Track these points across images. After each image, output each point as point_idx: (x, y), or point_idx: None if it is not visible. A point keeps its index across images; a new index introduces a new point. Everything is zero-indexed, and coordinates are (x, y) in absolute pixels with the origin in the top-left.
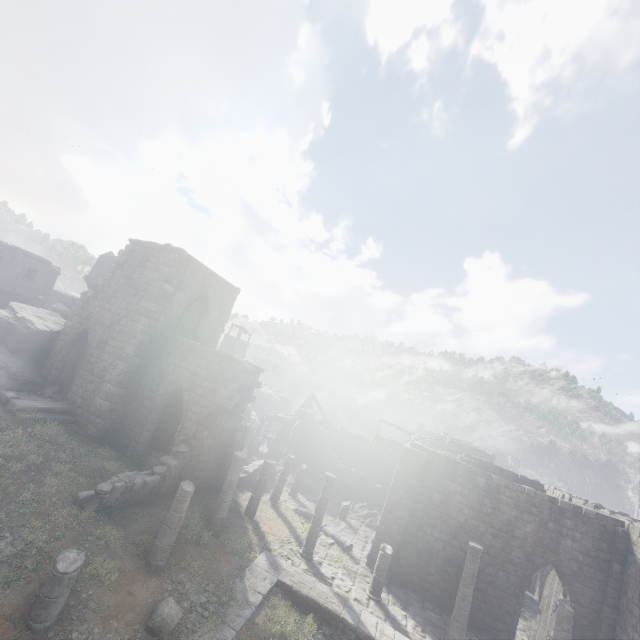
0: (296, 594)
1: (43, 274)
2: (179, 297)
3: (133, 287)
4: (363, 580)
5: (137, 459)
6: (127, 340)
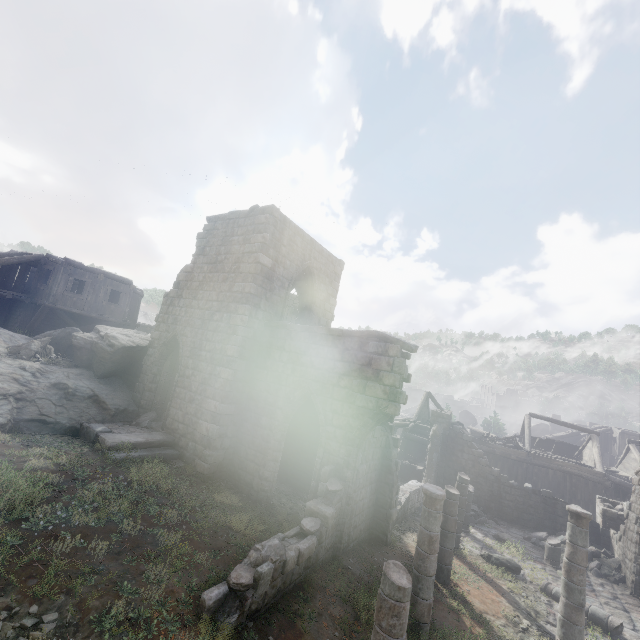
0: None
1: (126, 295)
2: (279, 274)
3: (221, 271)
4: None
5: (266, 503)
6: (225, 338)
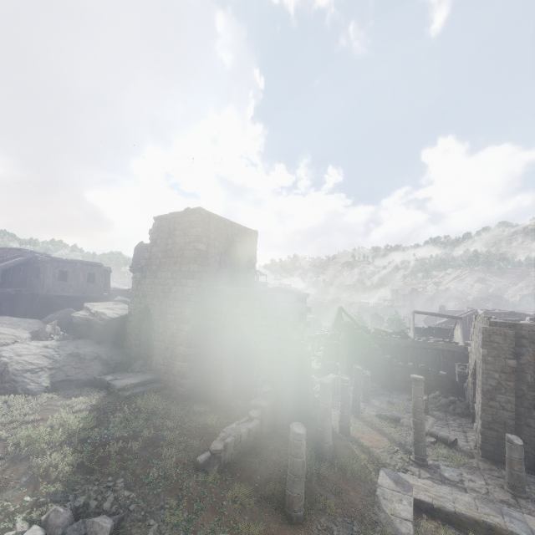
0: (441, 511)
1: (99, 275)
2: (212, 252)
3: (171, 257)
4: (491, 475)
5: (227, 406)
6: (183, 304)
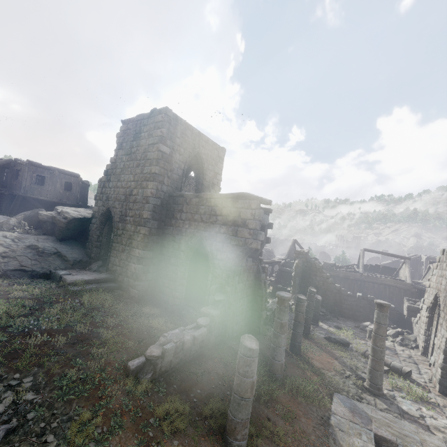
0: None
1: (76, 185)
2: (176, 158)
3: (134, 159)
4: None
5: (178, 312)
6: (141, 207)
